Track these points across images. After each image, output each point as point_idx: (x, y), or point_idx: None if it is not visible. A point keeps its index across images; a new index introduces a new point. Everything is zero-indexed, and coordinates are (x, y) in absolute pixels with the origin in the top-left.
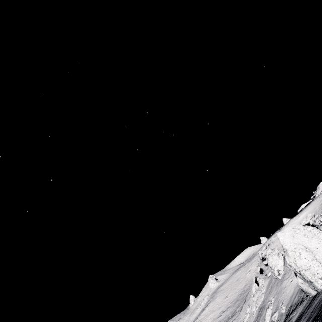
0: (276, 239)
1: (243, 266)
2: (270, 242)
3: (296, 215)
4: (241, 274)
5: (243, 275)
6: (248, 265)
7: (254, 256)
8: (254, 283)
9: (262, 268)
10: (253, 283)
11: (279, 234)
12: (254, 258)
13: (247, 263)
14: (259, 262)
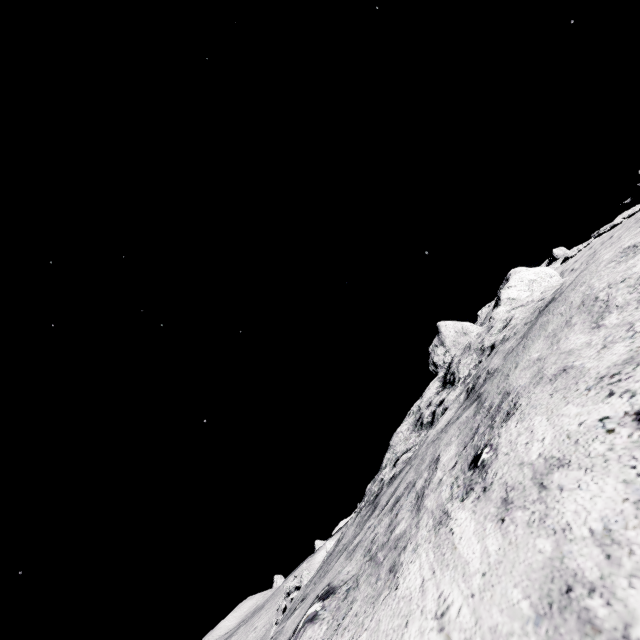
0: (309, 566)
1: (242, 626)
2: (301, 571)
3: (335, 533)
4: (239, 639)
5: (243, 639)
6: (253, 621)
7: (264, 605)
8: (275, 625)
9: (285, 607)
10: (274, 625)
11: (328, 543)
12: (264, 608)
13: (251, 620)
14: (283, 599)
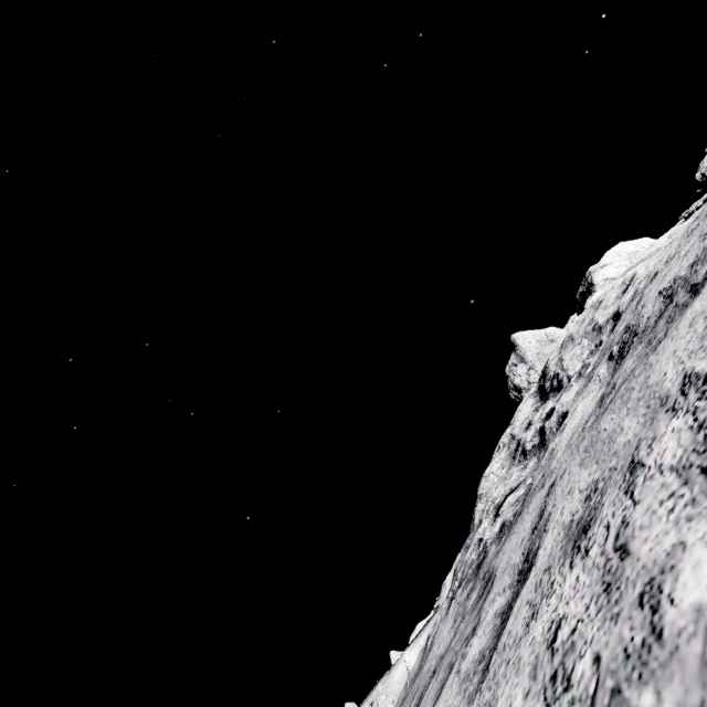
0: (386, 688)
1: None
2: (376, 696)
3: (414, 640)
4: None
5: None
6: None
7: None
8: None
9: None
10: None
11: (406, 654)
12: None
13: None
14: None
